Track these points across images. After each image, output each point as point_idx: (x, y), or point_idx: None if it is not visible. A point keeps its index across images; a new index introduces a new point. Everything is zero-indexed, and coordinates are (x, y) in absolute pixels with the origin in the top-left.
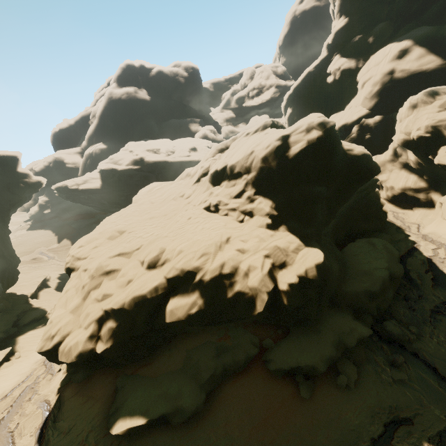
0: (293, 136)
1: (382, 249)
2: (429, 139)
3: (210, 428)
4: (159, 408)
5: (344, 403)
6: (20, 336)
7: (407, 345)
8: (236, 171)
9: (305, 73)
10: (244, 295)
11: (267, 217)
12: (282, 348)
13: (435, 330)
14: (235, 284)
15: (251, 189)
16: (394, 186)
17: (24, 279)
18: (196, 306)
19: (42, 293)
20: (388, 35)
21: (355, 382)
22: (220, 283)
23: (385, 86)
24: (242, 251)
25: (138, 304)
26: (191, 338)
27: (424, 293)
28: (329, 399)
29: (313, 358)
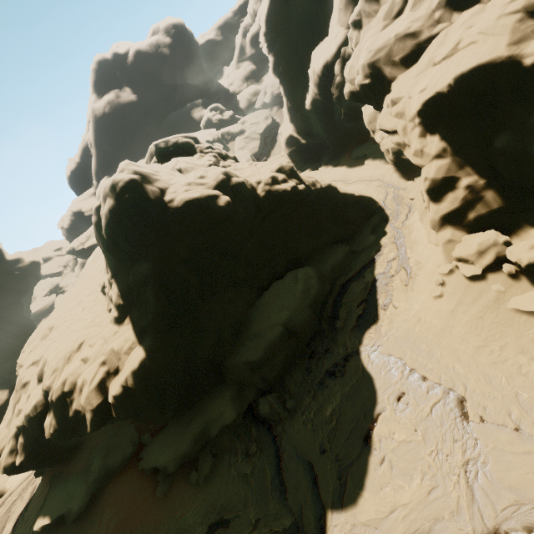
0: (101, 207)
1: (300, 288)
2: (372, 87)
3: (90, 526)
4: (59, 509)
5: (190, 500)
6: None
7: (275, 426)
8: None
9: None
10: (80, 412)
11: (115, 308)
12: (154, 444)
13: (313, 402)
14: (74, 402)
15: (108, 271)
16: (388, 150)
17: None
18: (52, 426)
19: None
20: None
21: (206, 477)
22: (65, 401)
23: None
24: (85, 360)
25: (30, 421)
26: (96, 436)
27: (337, 342)
28: (180, 497)
29: (168, 457)
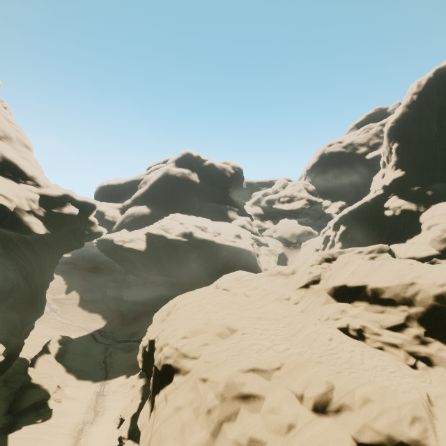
0: None
1: None
2: None
3: None
4: None
5: None
6: (13, 432)
7: None
8: (385, 296)
9: (362, 202)
10: None
11: None
12: None
13: None
14: None
15: (417, 326)
16: None
17: None
18: None
19: (40, 360)
20: (444, 193)
21: None
22: None
23: None
24: None
25: None
26: None
27: None
28: None
29: None
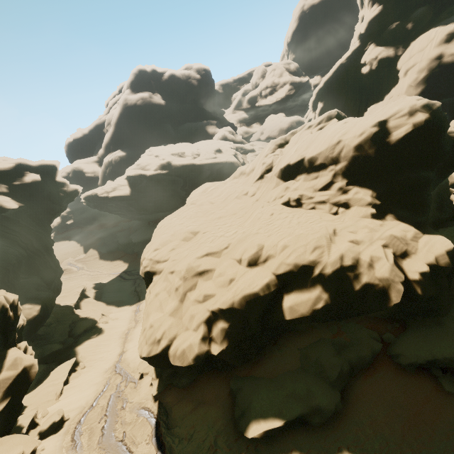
0: (392, 121)
1: None
2: None
3: (355, 428)
4: (293, 409)
5: None
6: (78, 346)
7: None
8: (318, 162)
9: (337, 65)
10: (374, 286)
11: (370, 206)
12: (407, 342)
13: None
14: (361, 276)
15: (341, 179)
16: (453, 174)
17: (63, 290)
18: (322, 300)
19: (83, 303)
20: (427, 20)
21: None
22: (343, 276)
23: (433, 72)
24: (355, 242)
25: (249, 302)
26: (300, 336)
27: None
28: None
29: (449, 350)
